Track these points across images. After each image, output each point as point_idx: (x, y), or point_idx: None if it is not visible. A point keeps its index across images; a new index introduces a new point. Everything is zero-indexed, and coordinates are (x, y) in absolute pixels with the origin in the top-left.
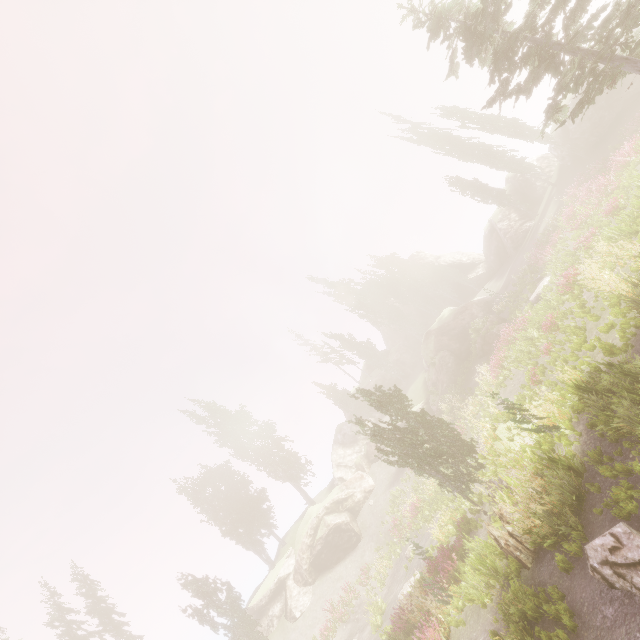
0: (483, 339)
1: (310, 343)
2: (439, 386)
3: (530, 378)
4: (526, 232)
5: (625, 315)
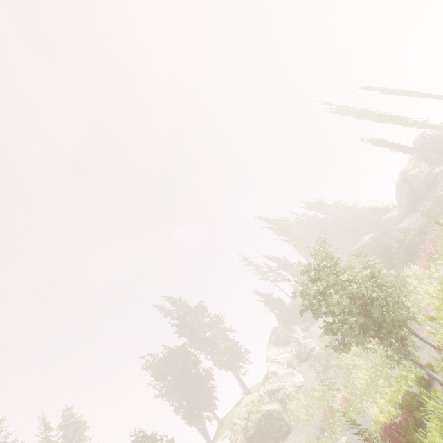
0: (406, 249)
1: (253, 264)
2: None
3: None
4: (437, 175)
5: None
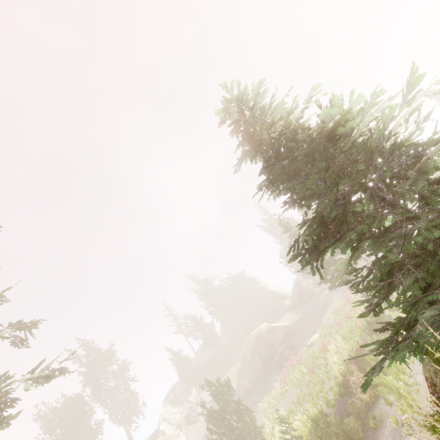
0: (280, 356)
1: (173, 314)
2: (248, 378)
3: (297, 399)
4: (314, 293)
5: (337, 385)
